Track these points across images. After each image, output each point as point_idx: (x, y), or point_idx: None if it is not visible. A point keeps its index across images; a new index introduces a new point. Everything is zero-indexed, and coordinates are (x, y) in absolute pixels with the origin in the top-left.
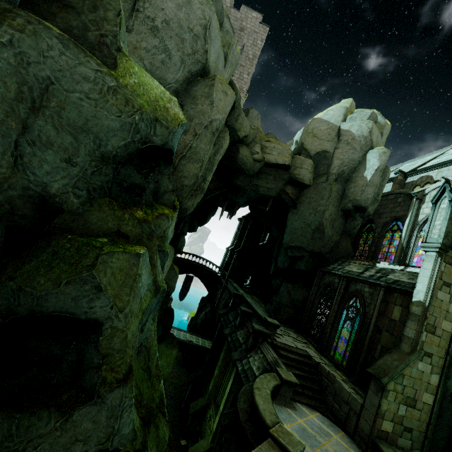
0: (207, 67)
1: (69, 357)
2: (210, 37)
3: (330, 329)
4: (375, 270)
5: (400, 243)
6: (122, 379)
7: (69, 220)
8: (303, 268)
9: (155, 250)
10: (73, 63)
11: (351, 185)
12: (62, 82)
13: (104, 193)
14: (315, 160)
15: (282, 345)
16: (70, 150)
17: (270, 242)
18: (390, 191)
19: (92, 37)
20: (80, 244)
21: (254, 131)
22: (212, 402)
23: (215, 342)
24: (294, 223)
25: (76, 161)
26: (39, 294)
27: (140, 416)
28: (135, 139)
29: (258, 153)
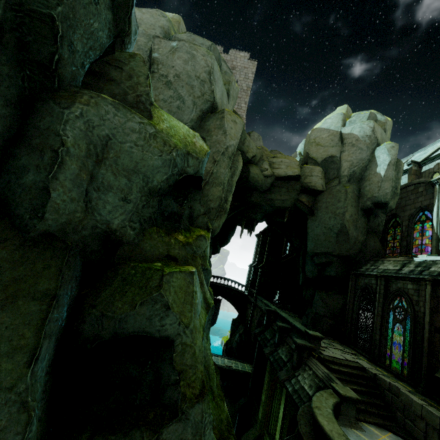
0: (215, 104)
1: (147, 376)
2: (214, 79)
3: (379, 335)
4: (413, 264)
5: (433, 233)
6: (199, 395)
7: (128, 250)
8: (334, 274)
9: (200, 269)
10: (123, 121)
11: (365, 183)
12: (117, 136)
13: (152, 223)
14: (323, 166)
15: (330, 359)
16: (125, 190)
17: (292, 253)
18: (407, 183)
19: (131, 99)
20: (143, 269)
21: (260, 150)
22: (265, 432)
23: (255, 365)
24: (315, 230)
25: (130, 198)
26: (119, 316)
27: (216, 437)
28: (174, 172)
29: (268, 169)
